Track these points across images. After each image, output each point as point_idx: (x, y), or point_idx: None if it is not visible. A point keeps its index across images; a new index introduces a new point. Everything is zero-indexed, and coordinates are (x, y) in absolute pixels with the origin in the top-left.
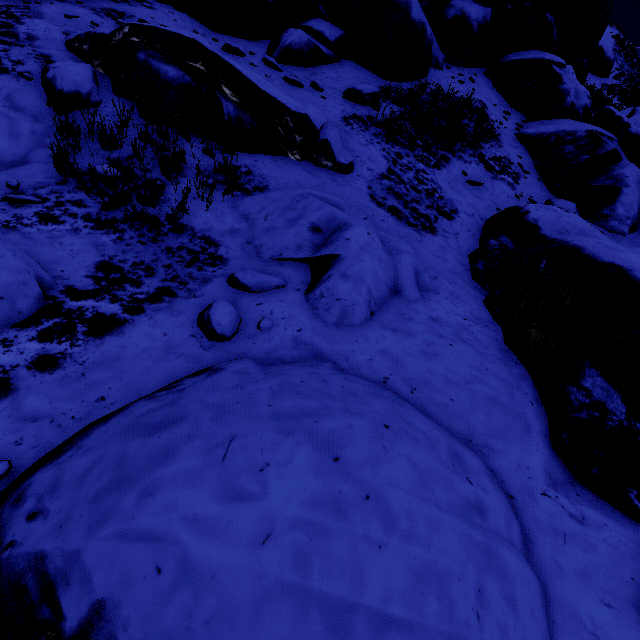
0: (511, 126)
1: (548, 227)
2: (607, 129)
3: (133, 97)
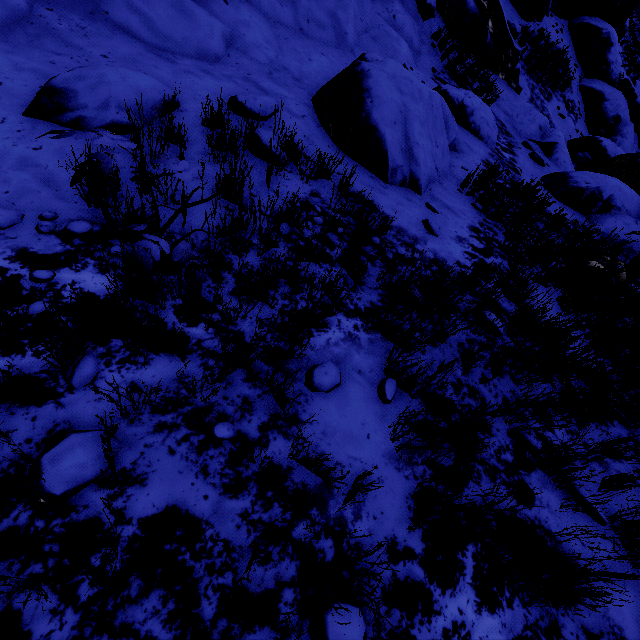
0: (577, 78)
1: (610, 151)
2: (624, 95)
3: (442, 12)
